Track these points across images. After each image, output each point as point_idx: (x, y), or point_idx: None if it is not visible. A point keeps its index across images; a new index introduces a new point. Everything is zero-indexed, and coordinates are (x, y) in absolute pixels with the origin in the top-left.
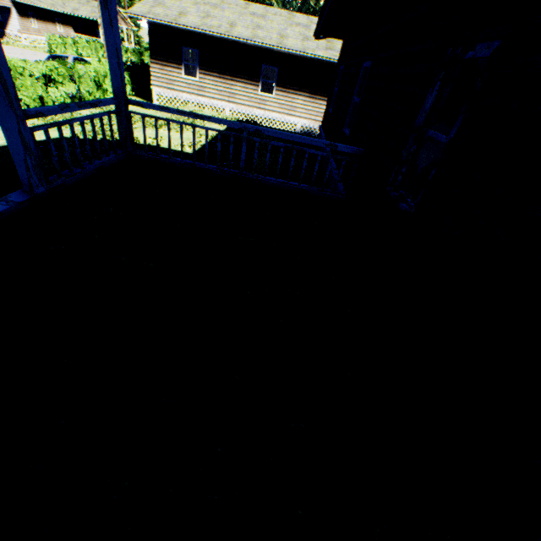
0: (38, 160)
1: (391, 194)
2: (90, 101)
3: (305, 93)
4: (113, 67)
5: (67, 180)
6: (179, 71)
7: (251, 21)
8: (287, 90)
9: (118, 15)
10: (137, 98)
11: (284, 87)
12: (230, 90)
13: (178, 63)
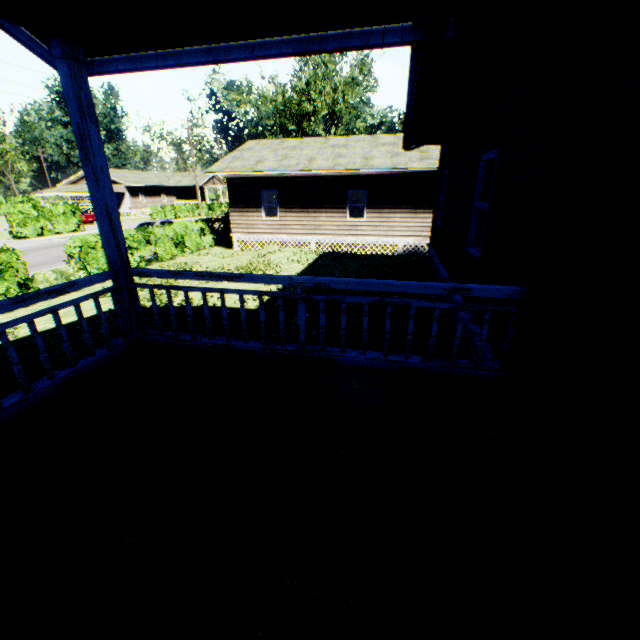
0: None
1: None
2: (49, 288)
3: (403, 209)
4: (105, 232)
5: None
6: (259, 214)
7: (331, 152)
8: (380, 209)
9: (215, 178)
10: (219, 247)
11: (376, 208)
12: (314, 222)
13: (258, 207)
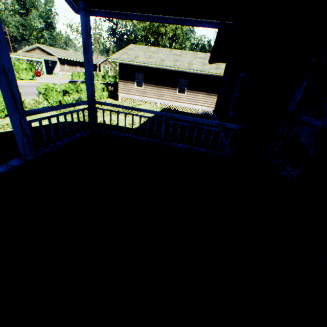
0: (31, 139)
1: (271, 162)
2: (71, 103)
3: (204, 92)
4: (88, 84)
5: (50, 149)
6: (133, 84)
7: (173, 58)
8: (193, 91)
9: (107, 61)
10: (110, 99)
11: (191, 90)
12: (160, 92)
13: (133, 81)
